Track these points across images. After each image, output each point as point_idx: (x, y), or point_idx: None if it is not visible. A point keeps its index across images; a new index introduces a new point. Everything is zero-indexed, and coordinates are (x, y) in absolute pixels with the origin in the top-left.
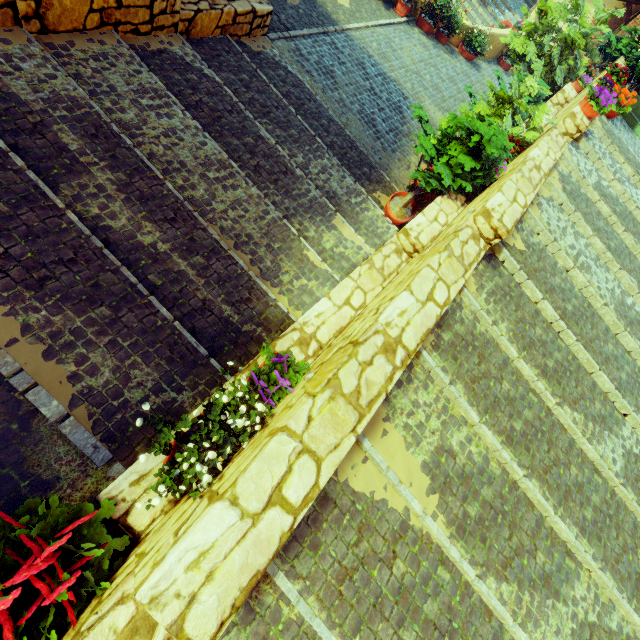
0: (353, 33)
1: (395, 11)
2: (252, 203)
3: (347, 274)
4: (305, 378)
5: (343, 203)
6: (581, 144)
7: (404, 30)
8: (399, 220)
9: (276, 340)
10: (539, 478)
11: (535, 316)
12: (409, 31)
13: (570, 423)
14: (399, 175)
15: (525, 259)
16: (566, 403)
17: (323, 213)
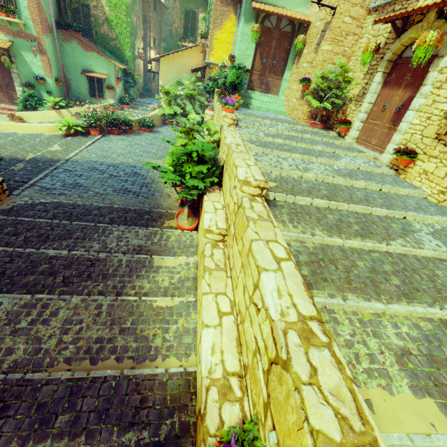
0: (75, 158)
1: (92, 135)
2: (81, 311)
3: (196, 289)
4: (271, 445)
5: (150, 247)
6: (240, 125)
7: (104, 140)
8: (193, 226)
9: (203, 422)
10: (444, 301)
11: (319, 211)
12: (108, 139)
13: (403, 249)
14: (168, 204)
15: (282, 188)
16: (388, 240)
17: (143, 265)
